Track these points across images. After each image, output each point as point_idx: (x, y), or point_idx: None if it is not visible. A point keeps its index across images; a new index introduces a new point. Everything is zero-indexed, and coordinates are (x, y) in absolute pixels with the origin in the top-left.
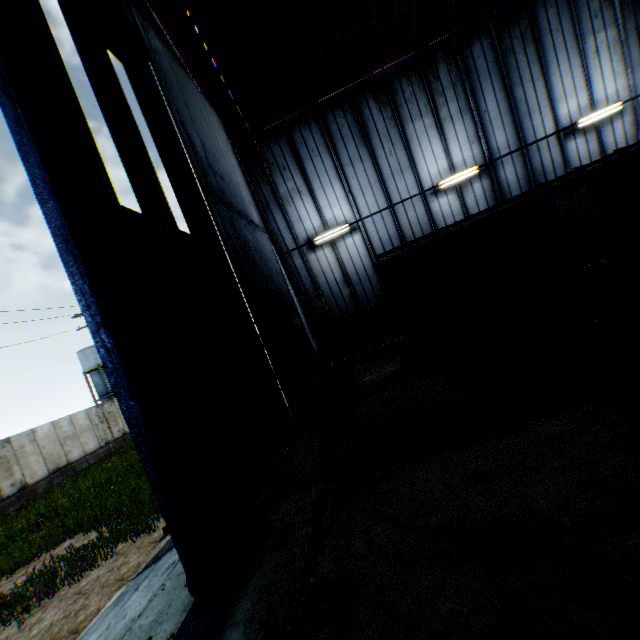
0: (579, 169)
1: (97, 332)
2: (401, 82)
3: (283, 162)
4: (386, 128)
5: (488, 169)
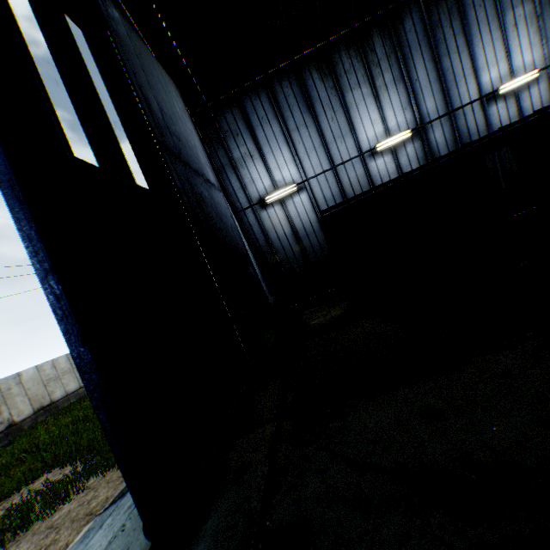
0: (503, 128)
1: (45, 278)
2: (341, 55)
3: (236, 129)
4: (328, 97)
5: (419, 132)
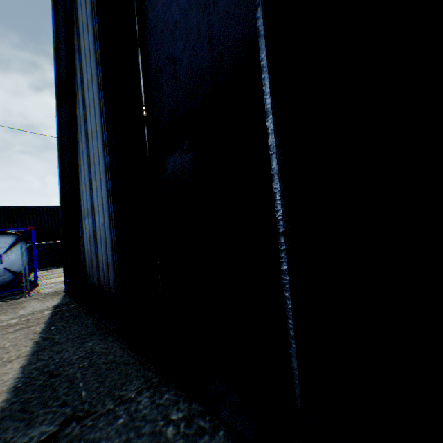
0: None
1: None
2: None
3: None
4: None
5: None
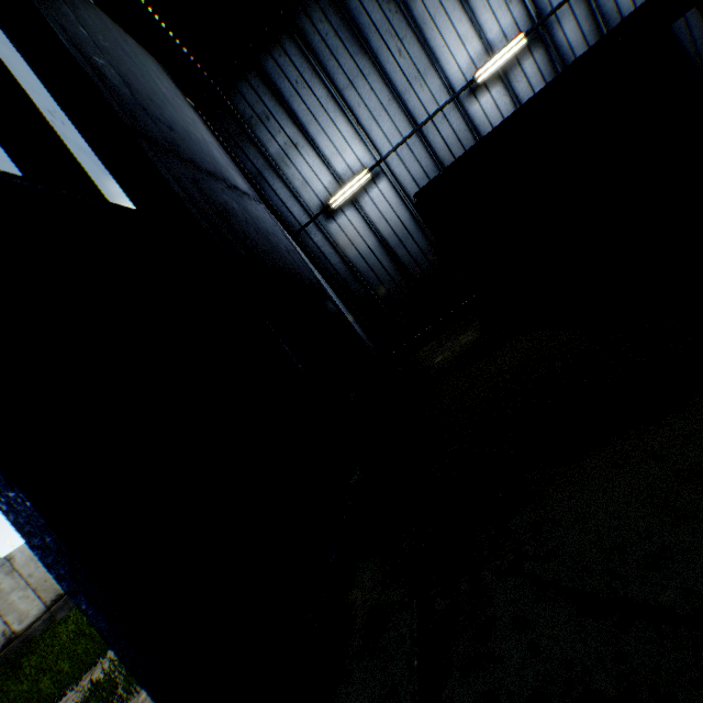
0: None
1: None
2: None
3: (263, 110)
4: (386, 18)
5: (539, 35)
